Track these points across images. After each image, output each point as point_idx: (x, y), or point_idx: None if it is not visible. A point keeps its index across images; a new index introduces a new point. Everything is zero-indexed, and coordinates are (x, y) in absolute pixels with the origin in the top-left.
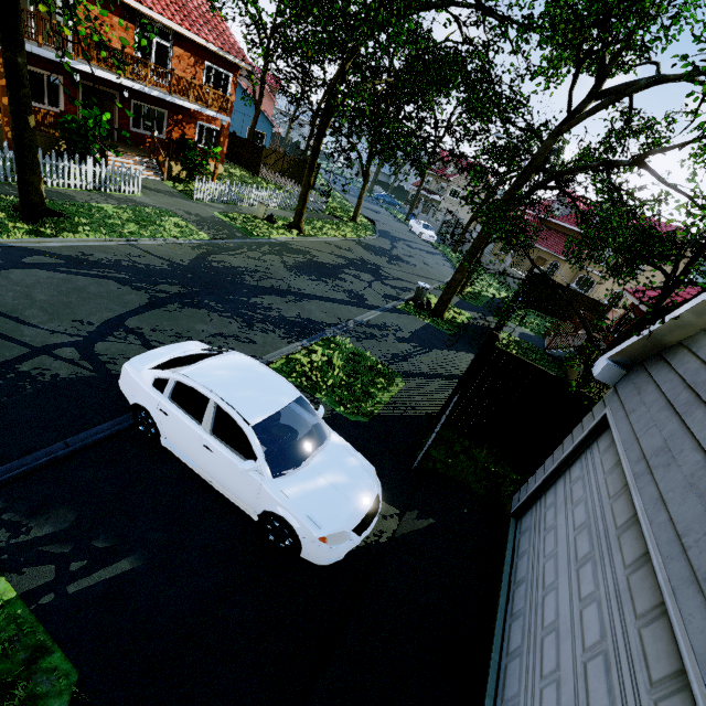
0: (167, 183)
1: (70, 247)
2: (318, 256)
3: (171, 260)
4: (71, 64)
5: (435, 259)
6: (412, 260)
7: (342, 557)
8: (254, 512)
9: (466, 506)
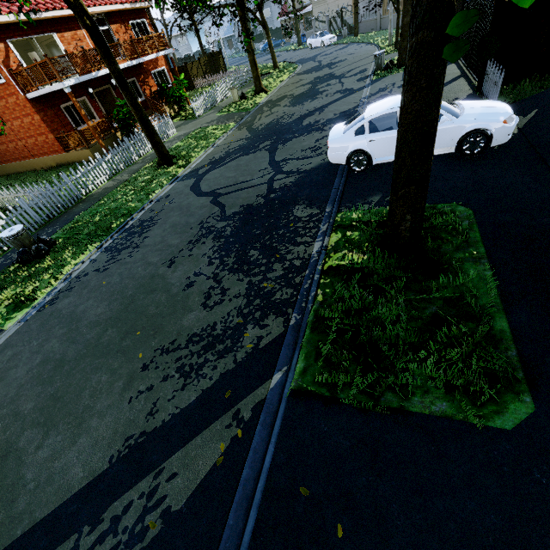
0: (174, 122)
1: (201, 162)
2: (293, 93)
3: (243, 139)
4: (96, 76)
5: (351, 49)
6: (340, 59)
7: (511, 136)
8: (451, 147)
9: (549, 94)
